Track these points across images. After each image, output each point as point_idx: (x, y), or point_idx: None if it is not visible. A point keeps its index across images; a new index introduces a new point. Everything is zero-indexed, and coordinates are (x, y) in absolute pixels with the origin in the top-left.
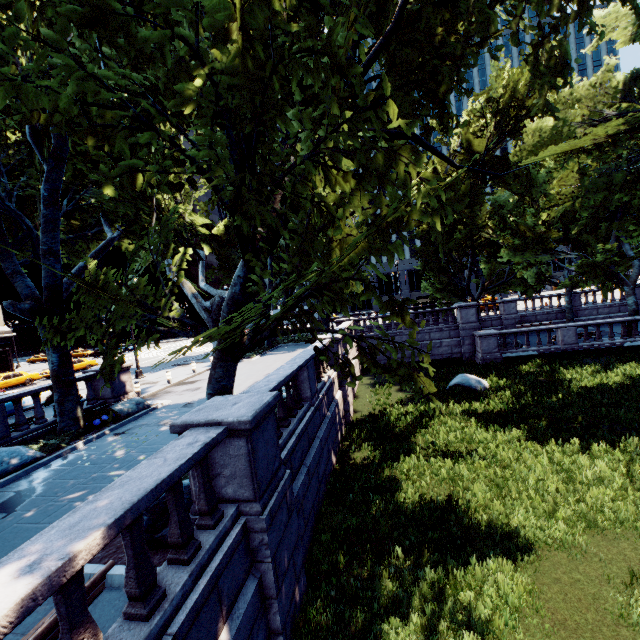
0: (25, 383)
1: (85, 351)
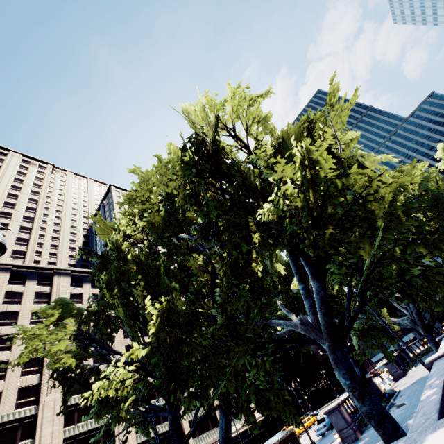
0: (298, 436)
1: (287, 427)
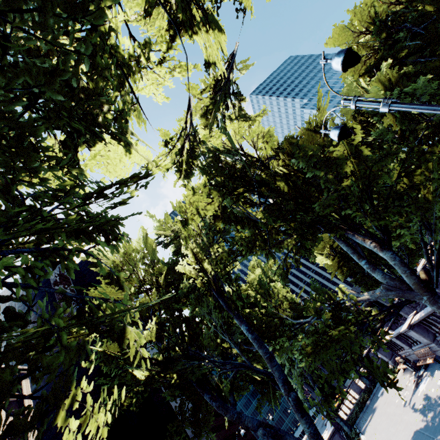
0: None
1: None
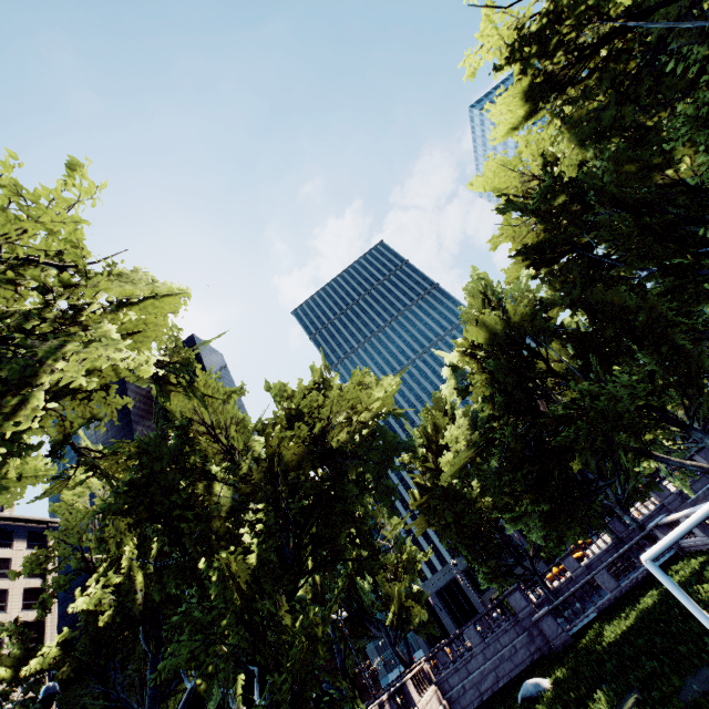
0: None
1: None
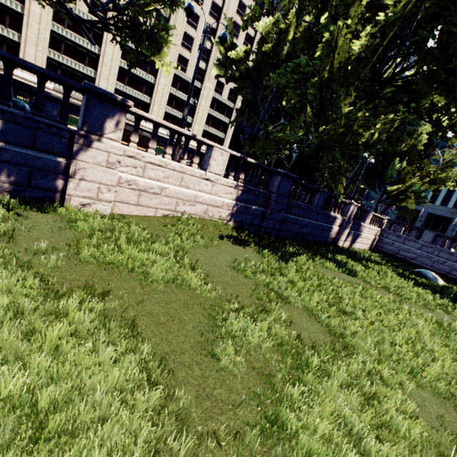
0: None
1: None
